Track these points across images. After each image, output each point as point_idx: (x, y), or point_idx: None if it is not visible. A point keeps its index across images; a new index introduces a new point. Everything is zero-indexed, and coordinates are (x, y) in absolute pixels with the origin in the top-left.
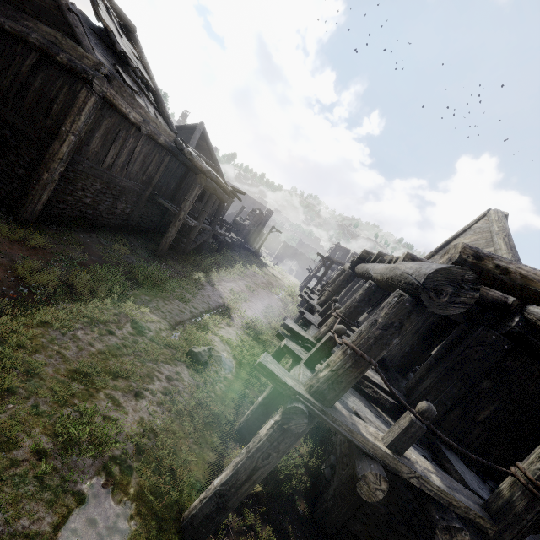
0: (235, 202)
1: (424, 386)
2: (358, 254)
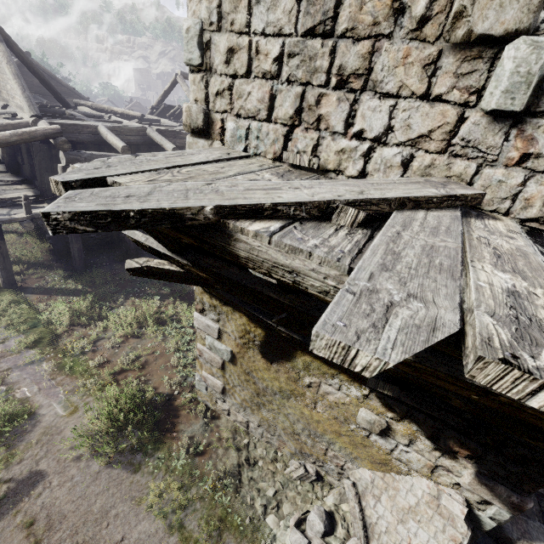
0: None
1: (39, 183)
2: None
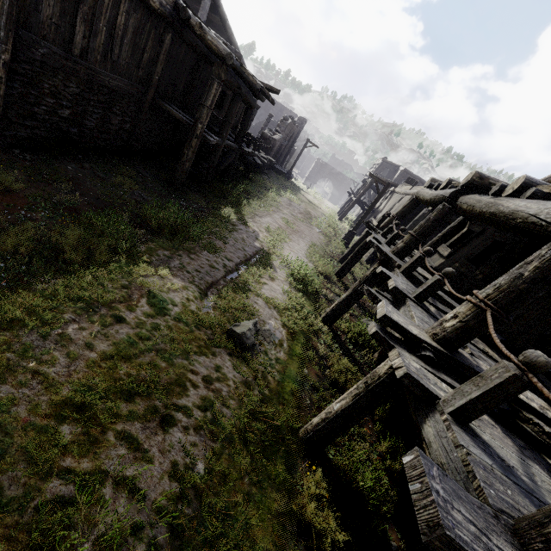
0: (259, 109)
1: None
2: (409, 171)
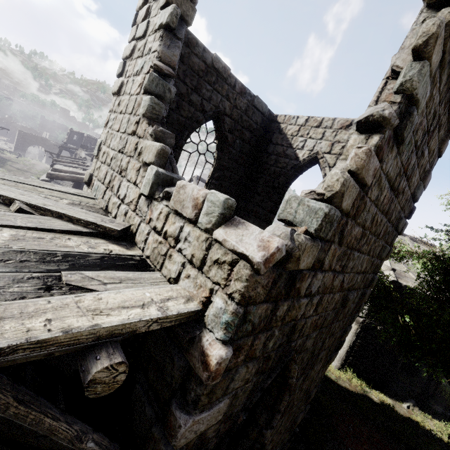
0: None
1: None
2: (90, 136)
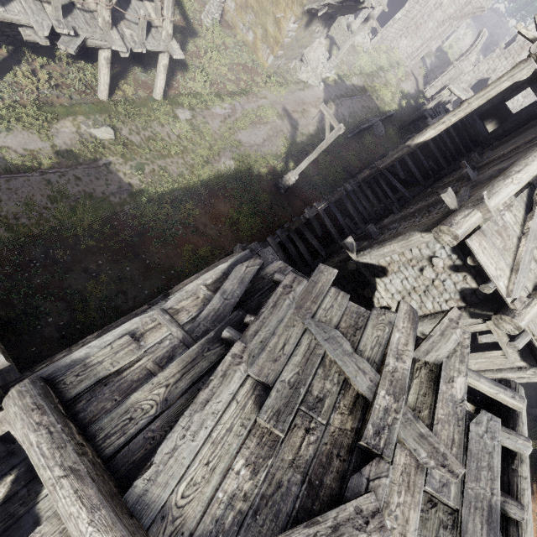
0: None
1: None
2: None
